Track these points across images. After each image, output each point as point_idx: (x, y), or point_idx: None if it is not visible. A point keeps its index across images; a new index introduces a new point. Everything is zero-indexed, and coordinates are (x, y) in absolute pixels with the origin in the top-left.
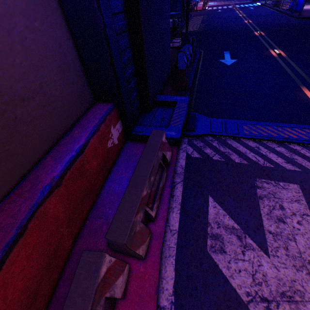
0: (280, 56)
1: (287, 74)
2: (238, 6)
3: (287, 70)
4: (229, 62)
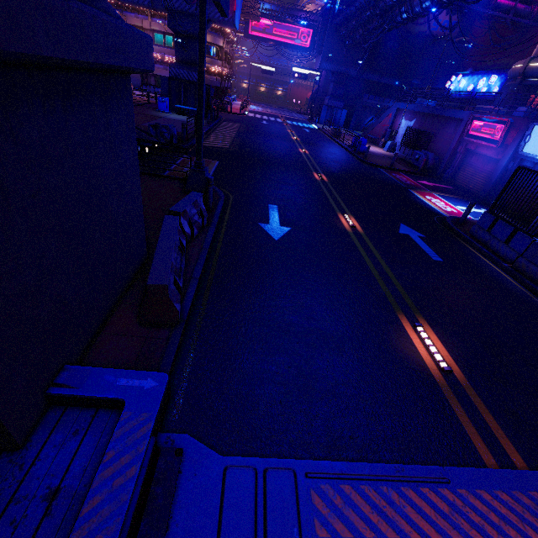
0: (355, 232)
1: (373, 278)
2: (290, 122)
3: (371, 268)
4: (277, 232)
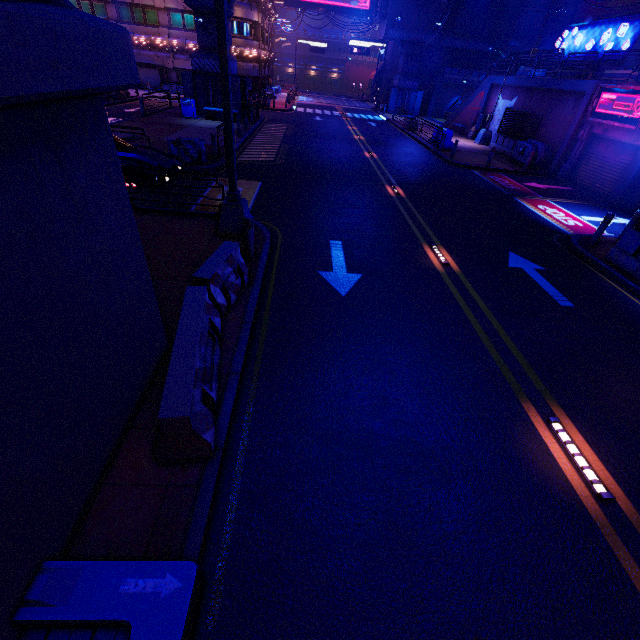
0: (448, 271)
1: (481, 345)
2: (350, 115)
3: (477, 328)
4: (344, 283)
